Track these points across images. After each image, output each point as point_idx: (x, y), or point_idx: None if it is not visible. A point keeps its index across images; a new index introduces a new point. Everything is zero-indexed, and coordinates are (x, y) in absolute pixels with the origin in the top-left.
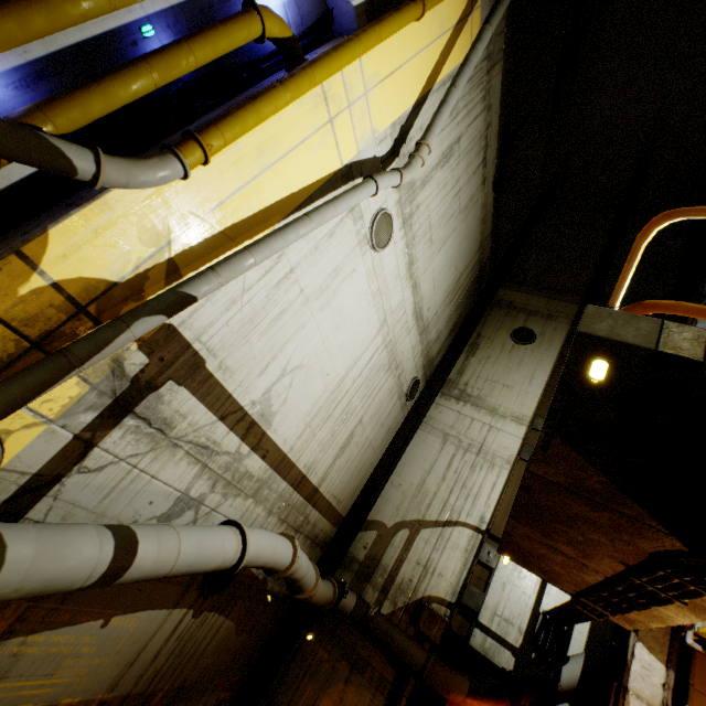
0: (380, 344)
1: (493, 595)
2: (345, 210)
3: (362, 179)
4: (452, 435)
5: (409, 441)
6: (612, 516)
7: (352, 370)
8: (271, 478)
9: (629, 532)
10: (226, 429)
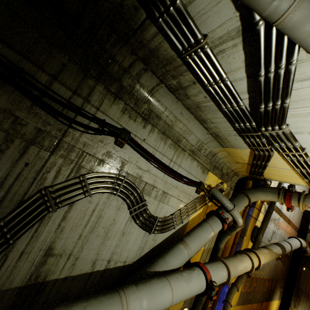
0: None
1: None
2: None
3: None
4: None
5: None
6: None
7: None
8: (283, 222)
9: None
10: (276, 214)
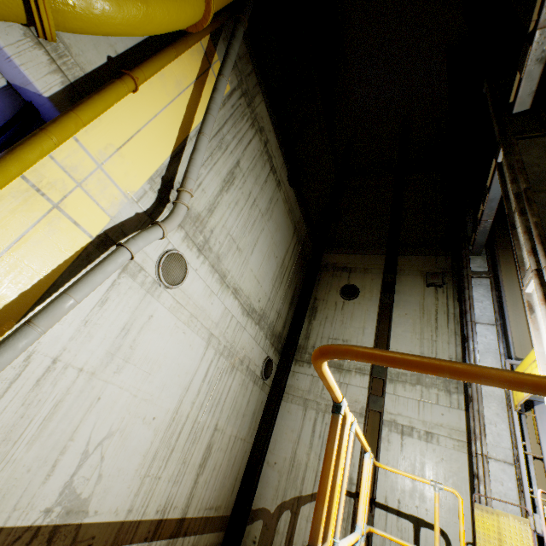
0: (213, 356)
1: None
2: (91, 290)
3: (127, 238)
4: (311, 399)
5: (276, 416)
6: None
7: (186, 395)
8: None
9: None
10: None
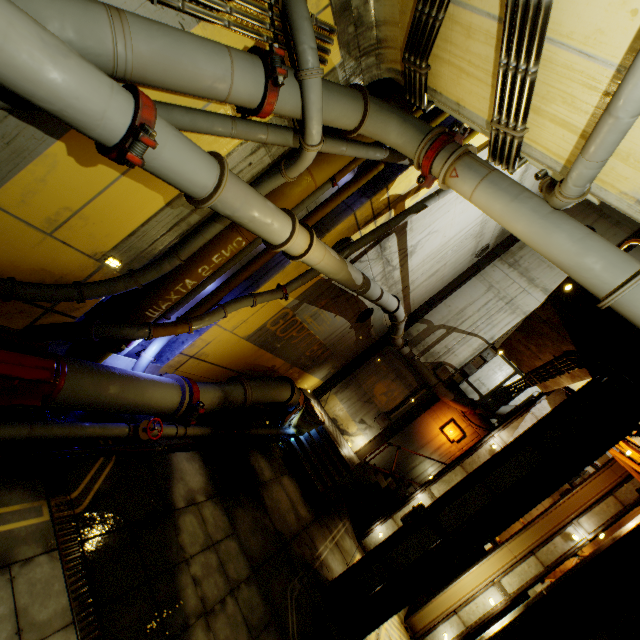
0: (478, 222)
1: (481, 372)
2: None
3: None
4: (495, 287)
5: (465, 283)
6: (556, 335)
7: (457, 235)
8: (398, 282)
9: (560, 342)
10: (397, 256)
